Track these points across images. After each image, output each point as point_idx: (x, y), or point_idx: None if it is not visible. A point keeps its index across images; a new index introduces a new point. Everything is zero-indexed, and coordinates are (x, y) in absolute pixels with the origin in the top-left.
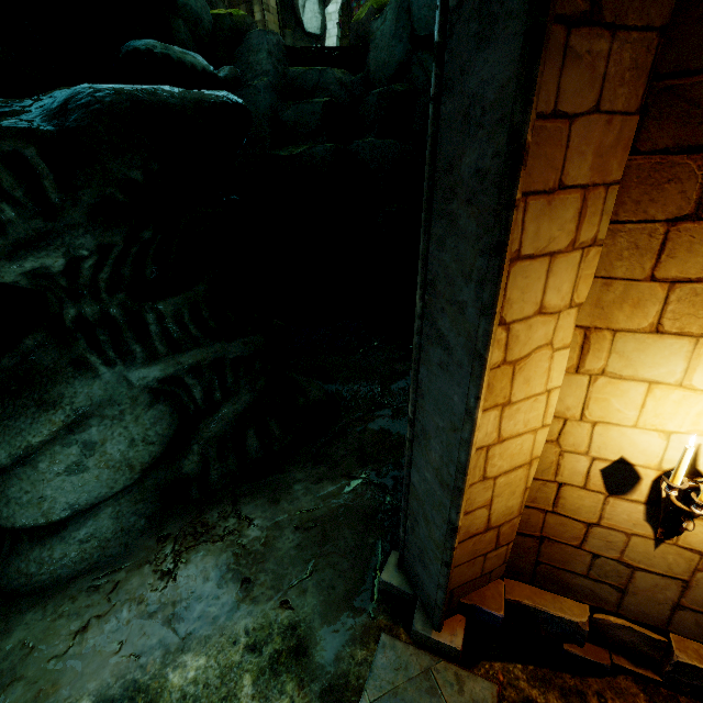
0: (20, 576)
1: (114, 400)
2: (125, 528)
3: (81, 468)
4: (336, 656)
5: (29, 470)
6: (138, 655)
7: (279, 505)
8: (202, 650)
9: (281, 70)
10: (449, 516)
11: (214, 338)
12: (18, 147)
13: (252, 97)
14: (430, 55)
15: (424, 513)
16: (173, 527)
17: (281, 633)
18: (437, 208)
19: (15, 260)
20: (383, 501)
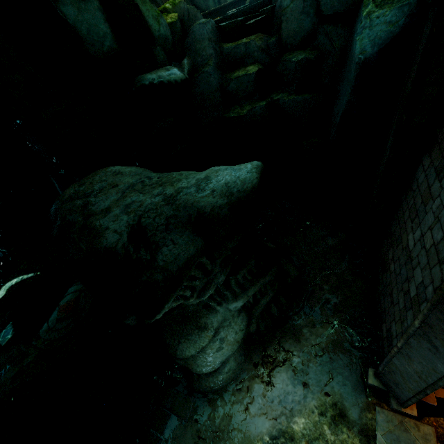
0: (207, 387)
1: (226, 319)
2: (239, 363)
3: (221, 348)
4: (359, 416)
5: (202, 354)
6: (275, 418)
7: (301, 343)
8: (301, 416)
9: (218, 49)
10: (425, 391)
11: (257, 277)
12: (199, 260)
13: (206, 79)
14: (333, 26)
15: (402, 375)
16: (256, 358)
17: (331, 407)
18: (441, 309)
19: (201, 298)
20: (352, 337)
